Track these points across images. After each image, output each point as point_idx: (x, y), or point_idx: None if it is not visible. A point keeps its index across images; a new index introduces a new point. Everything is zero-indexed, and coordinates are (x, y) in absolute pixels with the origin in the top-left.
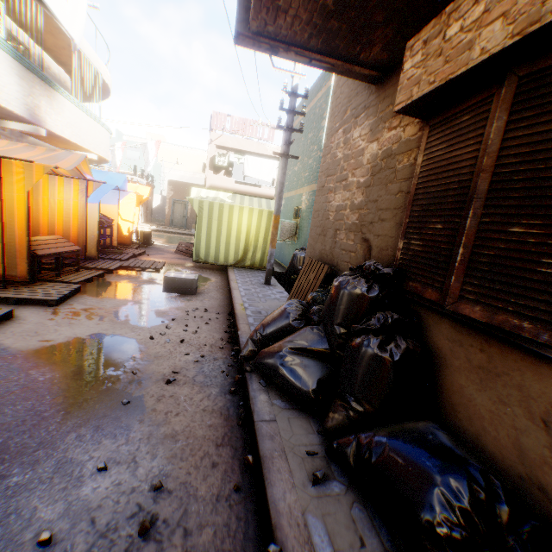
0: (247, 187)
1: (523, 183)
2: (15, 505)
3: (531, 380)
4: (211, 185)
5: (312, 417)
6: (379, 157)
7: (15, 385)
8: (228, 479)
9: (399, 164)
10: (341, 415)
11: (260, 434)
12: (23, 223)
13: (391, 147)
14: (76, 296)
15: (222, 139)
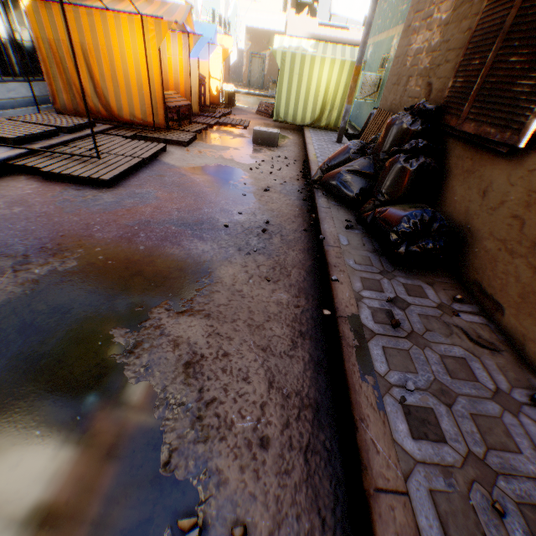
0: (332, 32)
1: (531, 19)
2: (210, 217)
3: (487, 170)
4: (292, 31)
5: (353, 211)
6: None
7: (187, 181)
8: (300, 227)
9: None
10: (370, 205)
11: (320, 211)
12: (158, 79)
13: None
14: (195, 142)
15: None
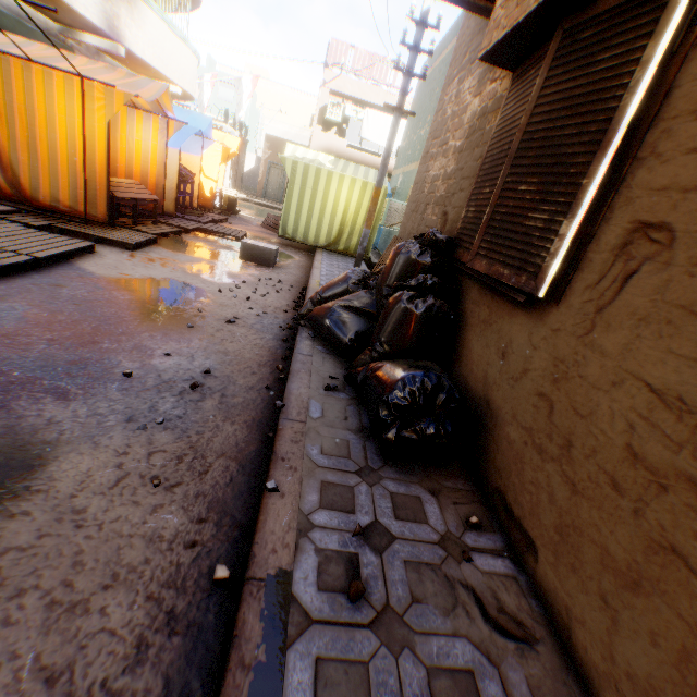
0: (362, 155)
1: (538, 143)
2: (108, 357)
3: (507, 323)
4: (317, 146)
5: (346, 362)
6: (476, 116)
7: (102, 298)
8: (262, 382)
9: (488, 125)
10: (366, 356)
11: (295, 359)
12: (103, 159)
13: (487, 104)
14: (151, 246)
15: (340, 82)
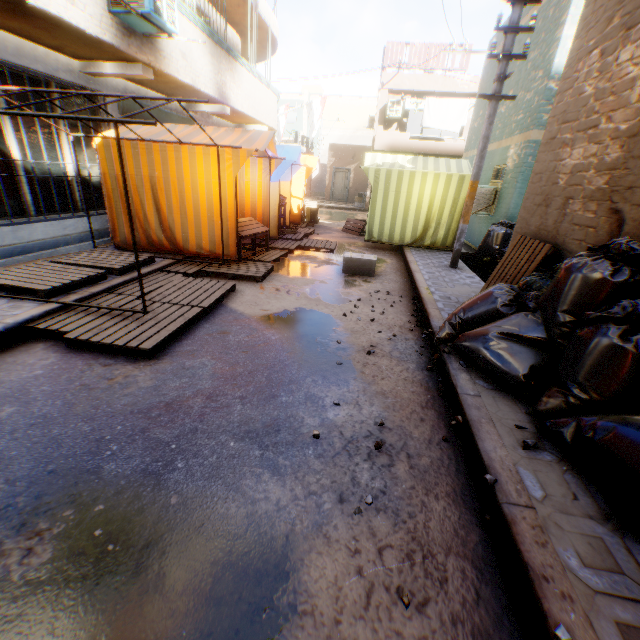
0: (425, 143)
1: None
2: (290, 413)
3: None
4: (380, 145)
5: (519, 400)
6: None
7: (258, 340)
8: (436, 432)
9: None
10: (556, 400)
11: (466, 404)
12: (231, 208)
13: None
14: (271, 274)
15: (397, 80)
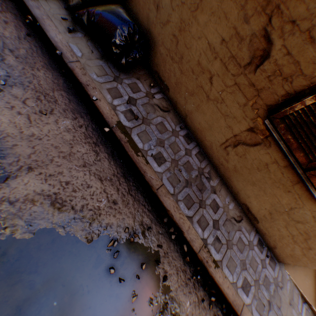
0: None
1: None
2: None
3: None
4: None
5: None
6: None
7: None
8: (20, 31)
9: None
10: None
11: (30, 6)
12: None
13: None
14: None
15: None
